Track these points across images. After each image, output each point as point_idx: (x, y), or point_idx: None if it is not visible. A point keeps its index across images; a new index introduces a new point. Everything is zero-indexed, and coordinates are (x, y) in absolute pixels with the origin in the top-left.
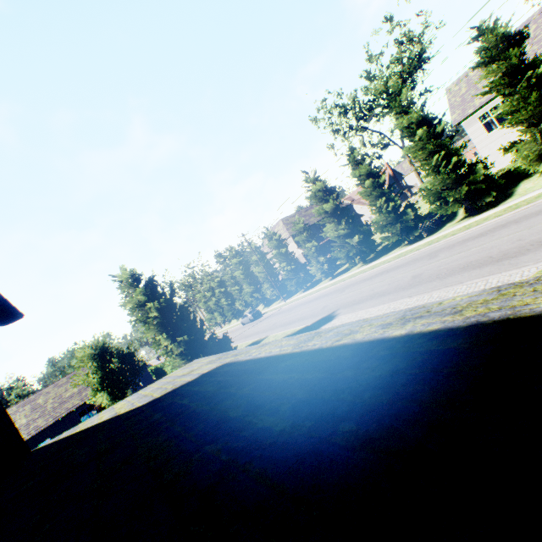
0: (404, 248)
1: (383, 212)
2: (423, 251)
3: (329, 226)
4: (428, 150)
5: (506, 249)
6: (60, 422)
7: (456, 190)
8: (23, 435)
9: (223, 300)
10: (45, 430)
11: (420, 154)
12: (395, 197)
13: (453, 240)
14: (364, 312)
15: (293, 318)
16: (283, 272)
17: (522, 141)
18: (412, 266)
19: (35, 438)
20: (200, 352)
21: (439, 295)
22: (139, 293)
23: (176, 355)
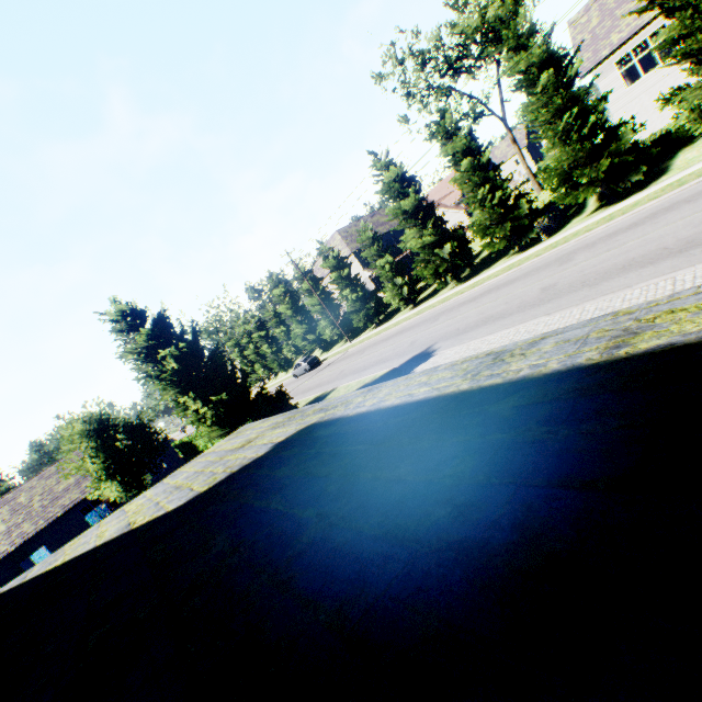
0: (515, 257)
1: (486, 206)
2: (546, 257)
3: (409, 232)
4: (554, 107)
5: (689, 235)
6: (55, 524)
7: (591, 168)
8: (4, 547)
9: (264, 347)
10: (35, 537)
11: (543, 114)
12: (502, 184)
13: (591, 238)
14: (479, 343)
15: (368, 361)
16: (346, 302)
17: (688, 87)
18: (536, 276)
19: (22, 548)
20: (246, 416)
21: (597, 307)
22: (145, 337)
23: (212, 422)
